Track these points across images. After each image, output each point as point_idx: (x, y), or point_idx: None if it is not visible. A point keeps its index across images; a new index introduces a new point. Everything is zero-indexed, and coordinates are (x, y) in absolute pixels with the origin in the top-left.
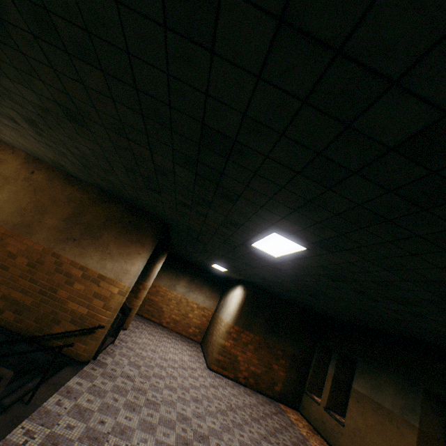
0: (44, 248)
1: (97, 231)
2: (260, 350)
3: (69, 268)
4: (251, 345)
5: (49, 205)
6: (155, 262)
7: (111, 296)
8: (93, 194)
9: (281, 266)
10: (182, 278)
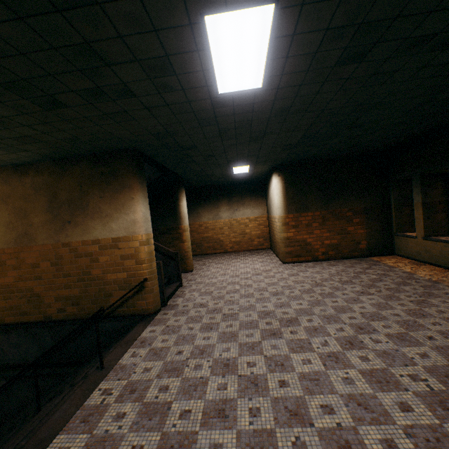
0: (53, 245)
1: (81, 202)
2: (327, 223)
3: (84, 249)
4: (315, 223)
5: (25, 206)
6: (178, 203)
7: (136, 251)
8: (50, 169)
9: (282, 102)
10: (220, 204)
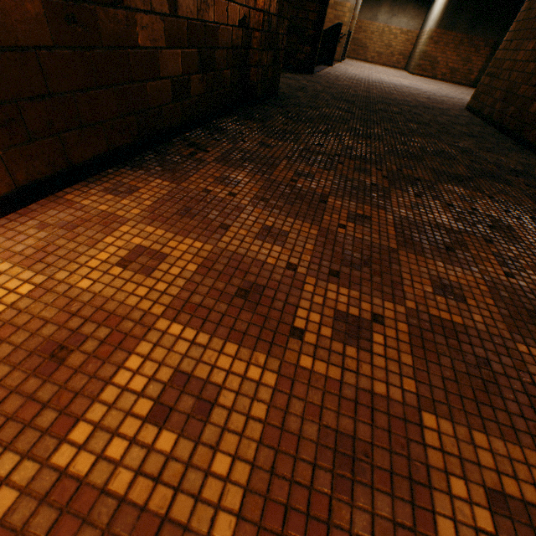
0: None
1: None
2: (460, 48)
3: None
4: (452, 45)
5: None
6: None
7: (344, 16)
8: None
9: None
10: (383, 3)
